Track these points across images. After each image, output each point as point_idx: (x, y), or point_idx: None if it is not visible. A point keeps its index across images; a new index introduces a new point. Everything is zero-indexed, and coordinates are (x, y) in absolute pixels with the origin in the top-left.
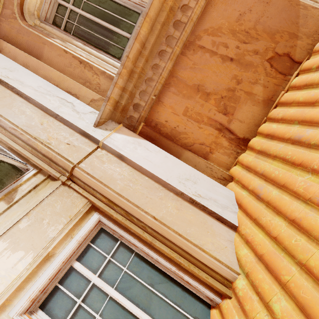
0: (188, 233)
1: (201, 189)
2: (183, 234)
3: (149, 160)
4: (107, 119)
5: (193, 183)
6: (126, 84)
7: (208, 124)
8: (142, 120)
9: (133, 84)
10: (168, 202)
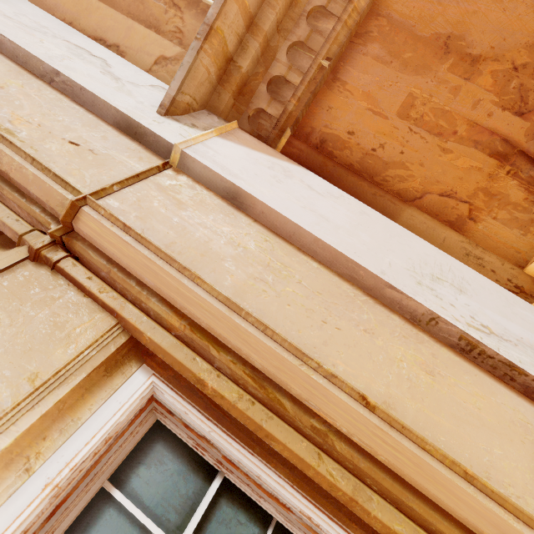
0: (488, 465)
1: (484, 309)
2: (474, 472)
3: (319, 214)
4: (197, 104)
5: (457, 291)
6: (258, 10)
7: (469, 142)
8: (288, 124)
9: (277, 16)
10: (394, 345)
